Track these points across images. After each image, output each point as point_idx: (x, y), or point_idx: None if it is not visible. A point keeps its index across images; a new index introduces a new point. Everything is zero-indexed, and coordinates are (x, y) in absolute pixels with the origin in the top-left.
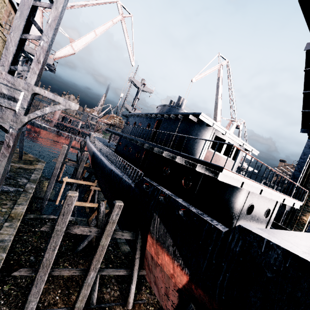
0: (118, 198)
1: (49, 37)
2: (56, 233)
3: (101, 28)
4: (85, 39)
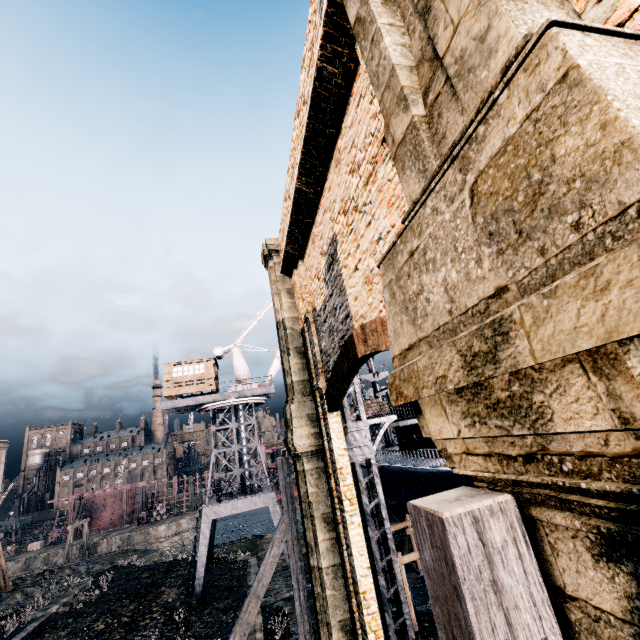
0: None
1: (357, 383)
2: None
3: None
4: None
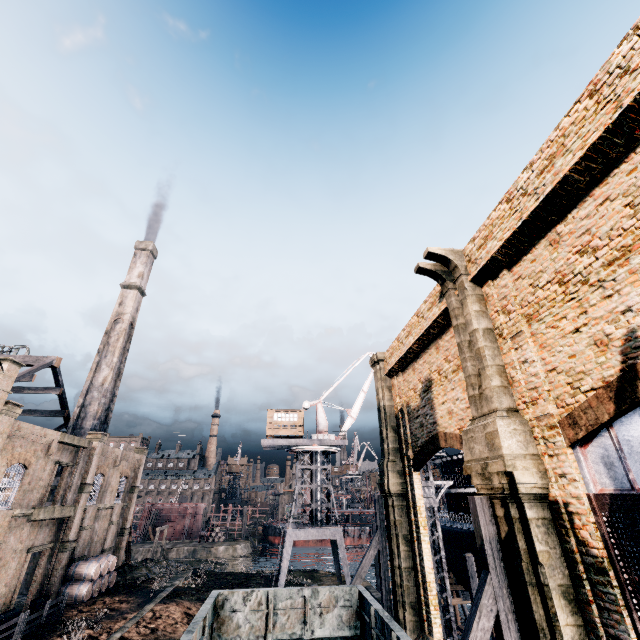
0: None
1: None
2: None
3: (367, 384)
4: (358, 403)
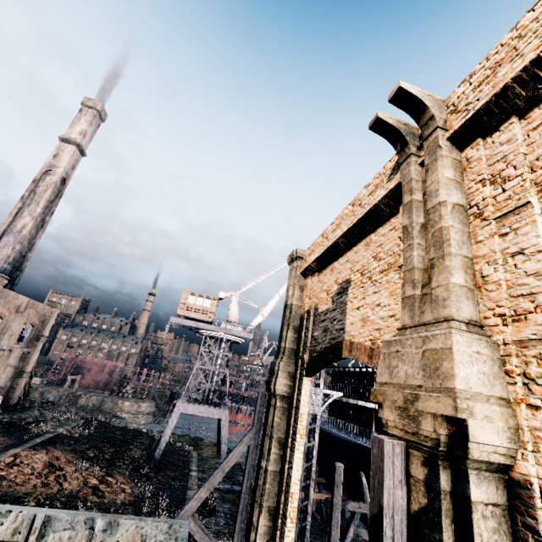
0: (367, 475)
1: None
2: (336, 507)
3: (283, 289)
4: (271, 304)
